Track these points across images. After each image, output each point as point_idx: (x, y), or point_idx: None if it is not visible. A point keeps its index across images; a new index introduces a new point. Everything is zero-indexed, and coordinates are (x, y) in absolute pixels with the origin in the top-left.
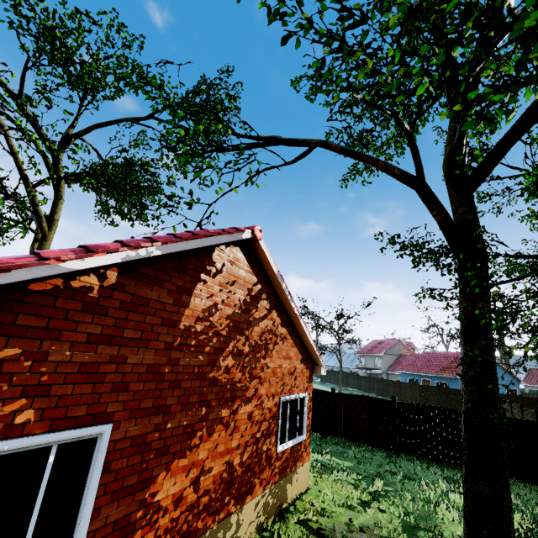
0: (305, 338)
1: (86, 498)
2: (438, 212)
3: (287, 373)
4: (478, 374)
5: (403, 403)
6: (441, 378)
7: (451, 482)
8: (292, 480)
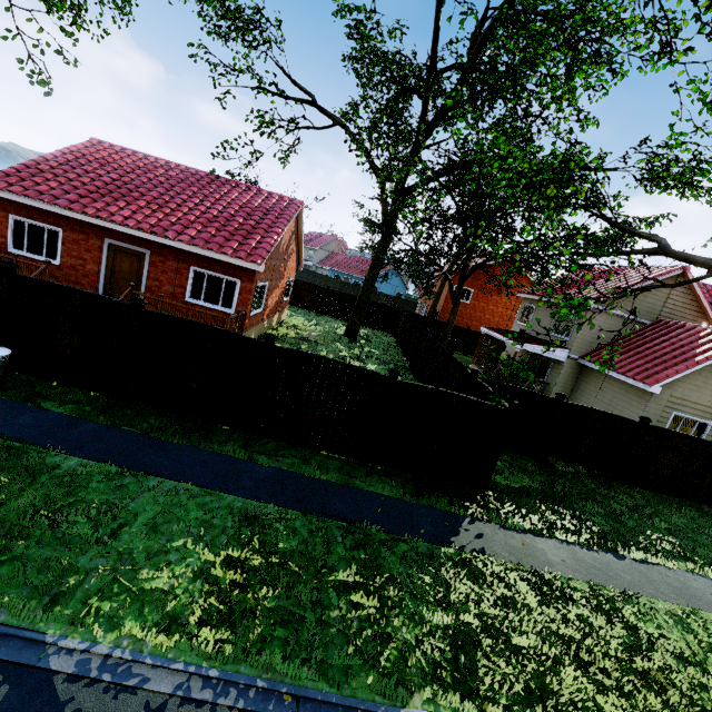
0: (301, 251)
1: (264, 299)
2: (384, 205)
3: (292, 269)
4: (369, 283)
5: (333, 291)
6: (359, 279)
7: (345, 325)
8: (283, 314)
